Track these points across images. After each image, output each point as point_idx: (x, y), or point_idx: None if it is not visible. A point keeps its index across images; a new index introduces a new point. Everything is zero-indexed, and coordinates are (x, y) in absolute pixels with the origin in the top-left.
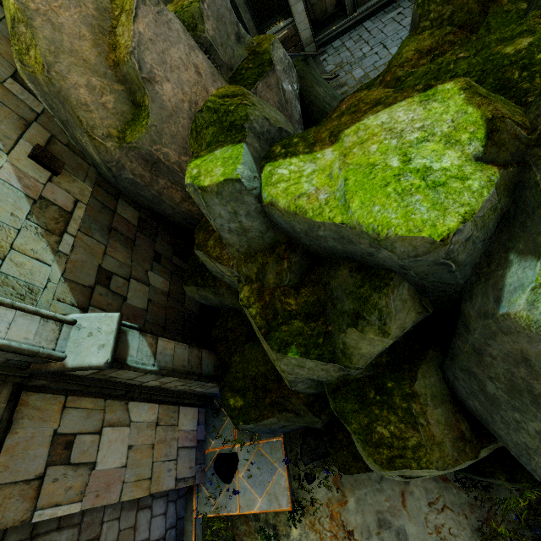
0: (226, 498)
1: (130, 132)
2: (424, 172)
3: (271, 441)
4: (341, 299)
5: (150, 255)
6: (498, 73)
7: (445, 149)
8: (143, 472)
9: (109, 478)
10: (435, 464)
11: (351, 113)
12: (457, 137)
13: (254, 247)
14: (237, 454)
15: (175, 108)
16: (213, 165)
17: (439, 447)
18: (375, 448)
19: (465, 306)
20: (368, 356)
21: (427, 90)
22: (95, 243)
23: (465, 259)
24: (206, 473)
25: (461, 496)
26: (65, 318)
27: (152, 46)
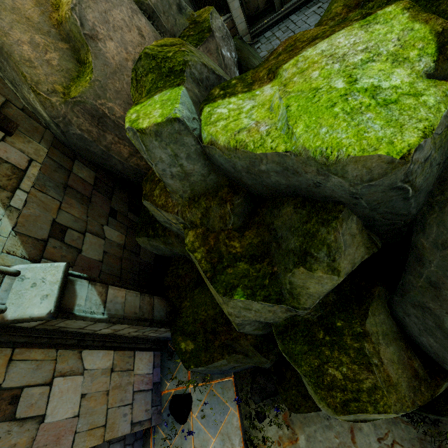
0: (181, 439)
1: (75, 87)
2: (373, 90)
3: (223, 381)
4: (286, 238)
5: (105, 211)
6: (432, 8)
7: (392, 67)
8: (97, 420)
9: (59, 429)
10: (393, 407)
11: (288, 52)
12: (405, 54)
13: (197, 192)
14: (190, 395)
15: (119, 66)
16: (152, 108)
17: (396, 388)
18: (328, 391)
19: (417, 238)
20: (317, 295)
21: (366, 17)
22: (49, 199)
23: (421, 184)
24: (162, 415)
25: (409, 431)
26: (7, 269)
27: (94, 5)
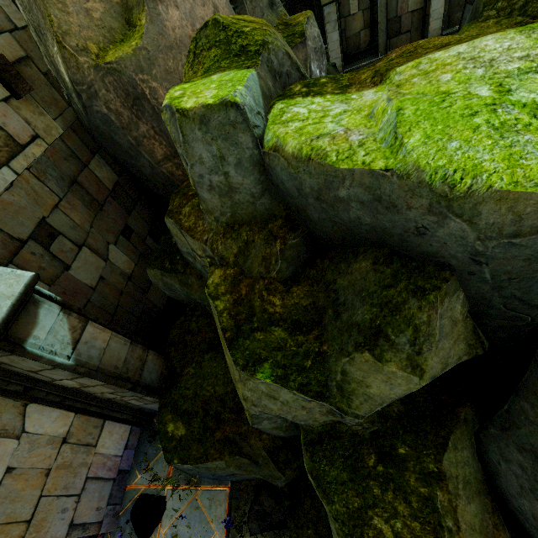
0: None
1: (114, 51)
2: (534, 108)
3: (214, 490)
4: (352, 305)
5: (118, 227)
6: None
7: None
8: (19, 511)
9: None
10: None
11: (404, 57)
12: None
13: (239, 217)
14: (165, 499)
15: (178, 41)
16: (205, 87)
17: None
18: None
19: None
20: (379, 400)
21: (526, 24)
22: (45, 191)
23: None
24: (119, 519)
25: None
26: None
27: None
